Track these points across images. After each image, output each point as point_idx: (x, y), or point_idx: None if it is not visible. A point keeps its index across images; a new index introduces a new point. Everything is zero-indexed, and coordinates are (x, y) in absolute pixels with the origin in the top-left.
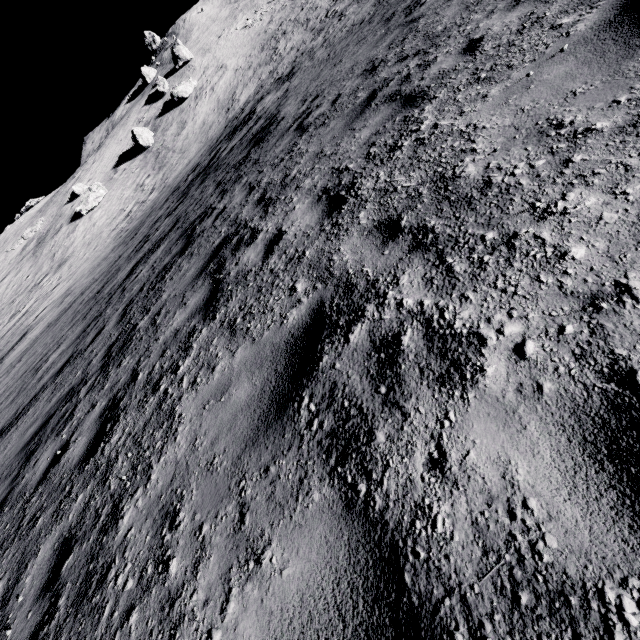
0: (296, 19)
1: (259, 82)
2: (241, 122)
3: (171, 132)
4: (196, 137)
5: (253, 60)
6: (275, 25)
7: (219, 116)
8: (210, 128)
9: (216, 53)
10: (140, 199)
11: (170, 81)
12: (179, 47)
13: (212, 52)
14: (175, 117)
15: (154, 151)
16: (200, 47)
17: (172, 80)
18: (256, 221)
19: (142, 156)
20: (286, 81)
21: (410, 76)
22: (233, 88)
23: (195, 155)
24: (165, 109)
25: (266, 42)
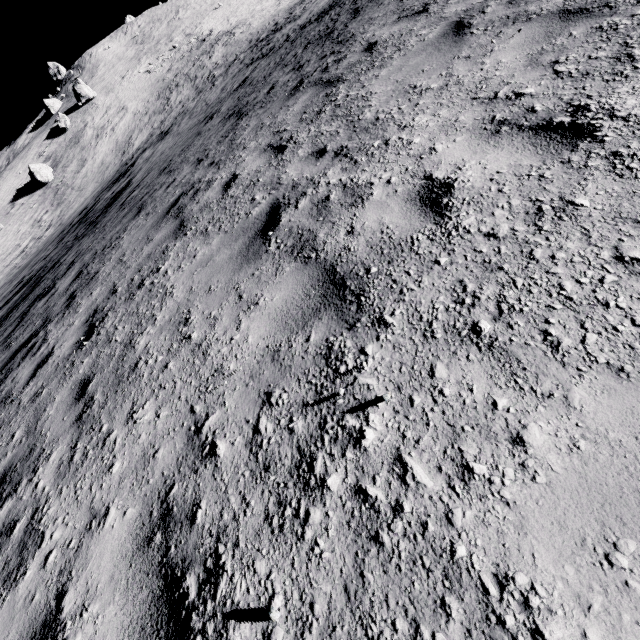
0: (188, 74)
1: (151, 130)
2: (124, 171)
3: (71, 169)
4: (94, 176)
5: (150, 107)
6: (172, 75)
7: (116, 158)
8: (107, 169)
9: (119, 94)
10: (36, 235)
11: (73, 117)
12: (81, 86)
13: (115, 92)
14: (76, 154)
15: (53, 187)
16: (104, 85)
17: (75, 116)
18: (59, 279)
19: (41, 191)
20: (161, 140)
21: (154, 191)
22: (131, 131)
23: (90, 195)
24: (67, 145)
25: (162, 91)
